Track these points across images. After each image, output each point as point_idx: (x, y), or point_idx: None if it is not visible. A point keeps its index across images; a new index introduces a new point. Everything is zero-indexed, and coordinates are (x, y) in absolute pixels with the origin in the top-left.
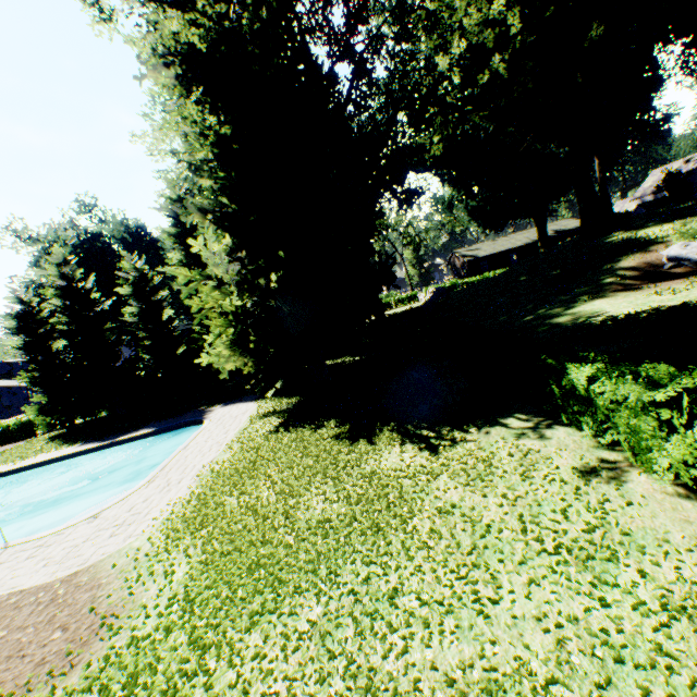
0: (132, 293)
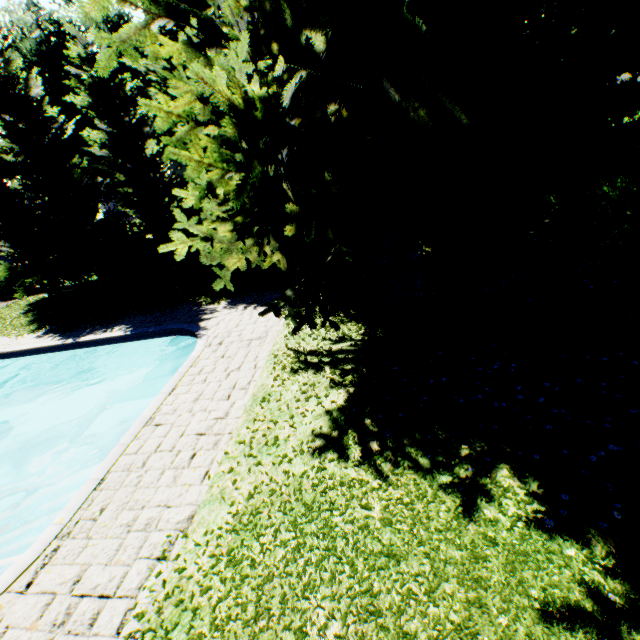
0: (92, 106)
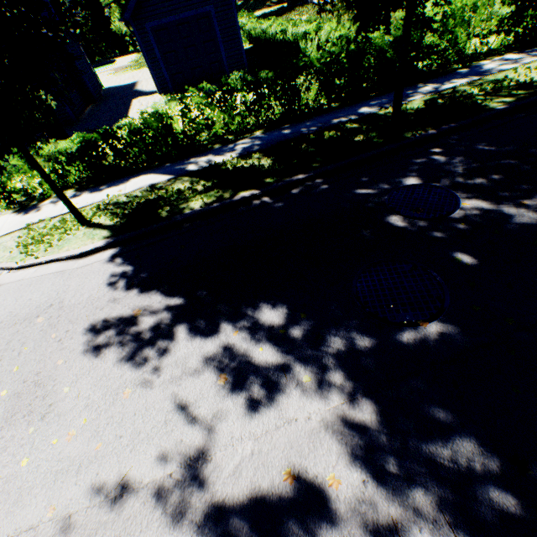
0: None
